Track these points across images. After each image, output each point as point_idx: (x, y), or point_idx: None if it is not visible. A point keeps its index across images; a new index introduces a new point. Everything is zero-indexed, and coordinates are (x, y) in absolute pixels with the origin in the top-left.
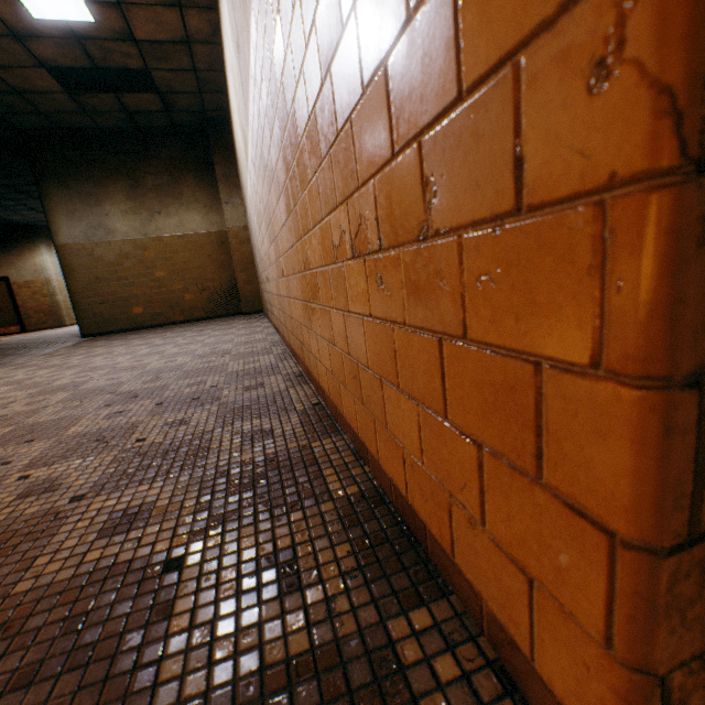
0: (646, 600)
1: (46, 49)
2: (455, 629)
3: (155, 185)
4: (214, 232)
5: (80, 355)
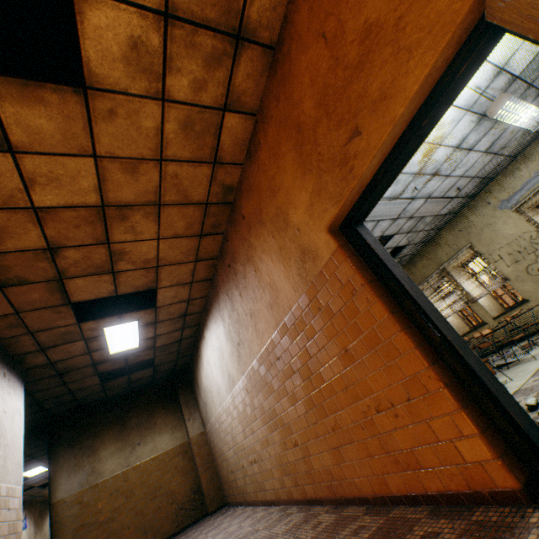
0: (487, 443)
1: (106, 364)
2: (486, 509)
3: (137, 423)
4: (179, 445)
5: None
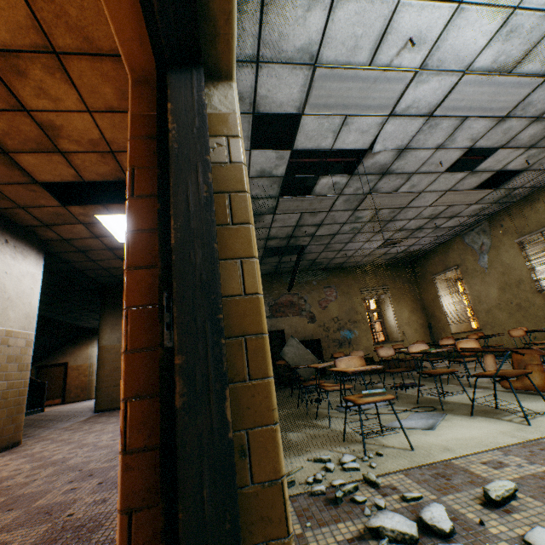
0: None
1: (123, 252)
2: None
3: None
4: None
5: (83, 430)
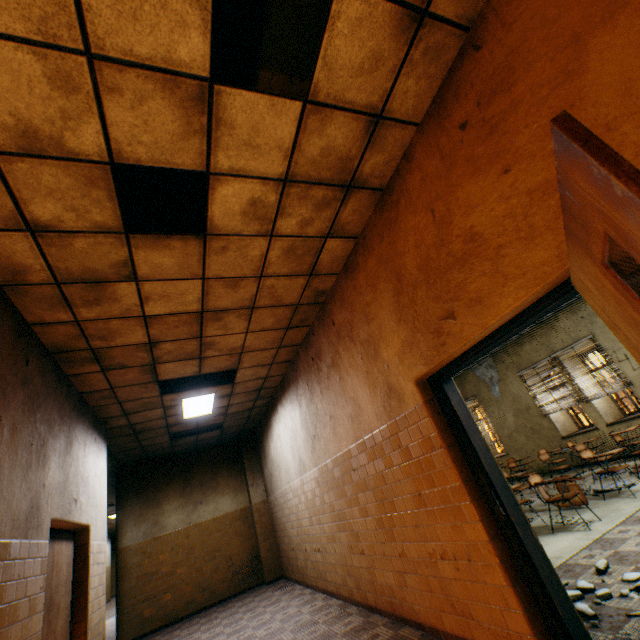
0: (527, 621)
1: (178, 426)
2: None
3: (201, 481)
4: (240, 509)
5: None
